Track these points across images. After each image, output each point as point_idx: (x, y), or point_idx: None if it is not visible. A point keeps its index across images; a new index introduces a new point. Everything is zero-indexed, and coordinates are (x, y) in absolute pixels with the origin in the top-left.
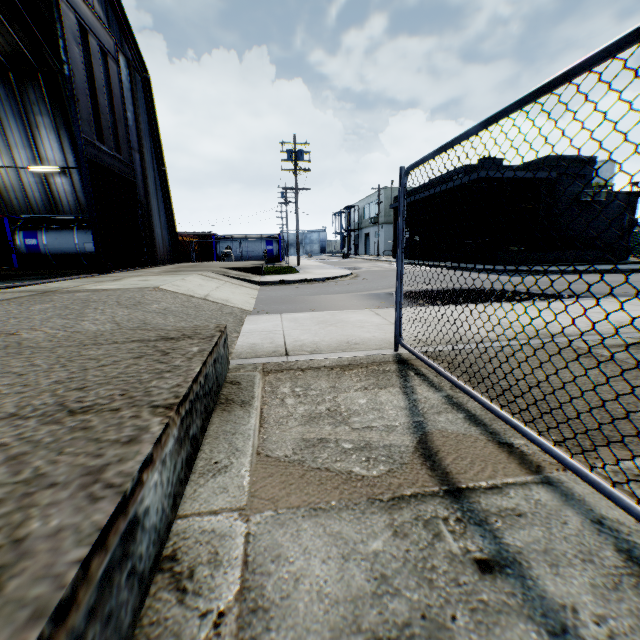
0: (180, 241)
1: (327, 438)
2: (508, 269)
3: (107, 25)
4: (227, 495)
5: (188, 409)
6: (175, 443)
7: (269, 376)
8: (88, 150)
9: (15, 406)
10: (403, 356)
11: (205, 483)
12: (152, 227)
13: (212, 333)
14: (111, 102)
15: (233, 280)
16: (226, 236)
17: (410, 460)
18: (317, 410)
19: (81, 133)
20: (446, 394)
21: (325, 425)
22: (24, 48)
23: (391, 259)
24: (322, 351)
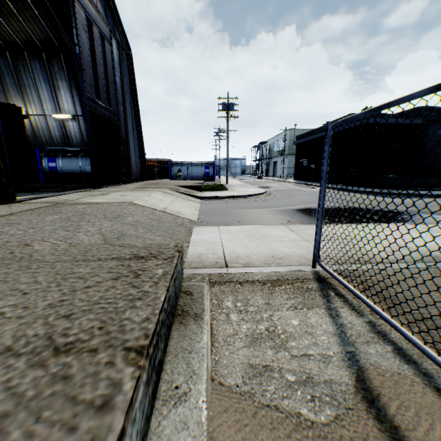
0: (147, 165)
1: (271, 365)
2: (384, 192)
3: (105, 19)
4: (188, 433)
5: (155, 342)
6: (144, 387)
7: (214, 288)
8: (89, 104)
9: (12, 336)
10: (320, 274)
11: (168, 413)
12: (129, 156)
13: (172, 253)
14: (106, 71)
15: (183, 195)
16: (178, 162)
17: (354, 403)
18: (258, 329)
19: (85, 93)
20: (368, 320)
21: (267, 348)
22: (52, 36)
23: (293, 180)
24: (254, 264)
